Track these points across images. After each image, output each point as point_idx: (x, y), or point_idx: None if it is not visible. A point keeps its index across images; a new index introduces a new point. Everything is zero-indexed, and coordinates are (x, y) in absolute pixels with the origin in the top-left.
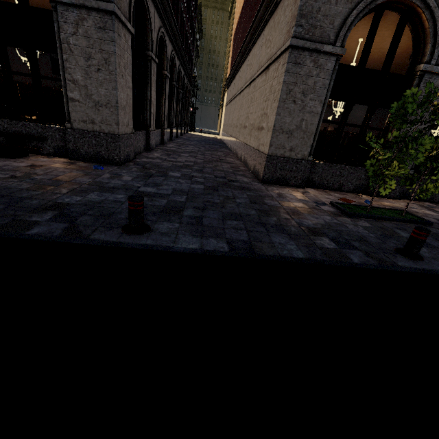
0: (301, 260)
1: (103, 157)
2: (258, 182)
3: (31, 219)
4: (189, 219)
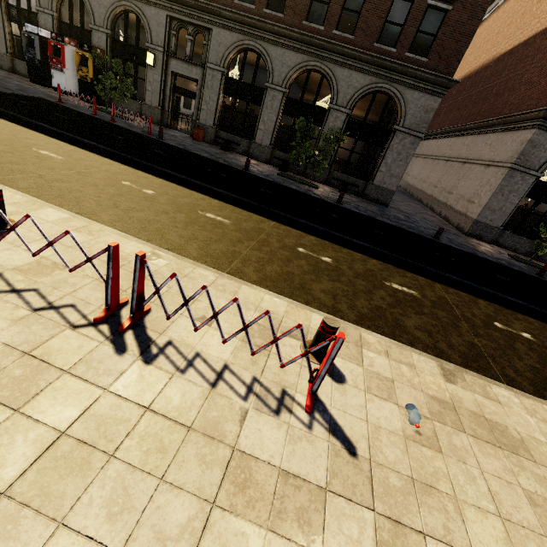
0: (495, 262)
1: (380, 201)
2: (463, 234)
3: (404, 227)
4: (448, 240)
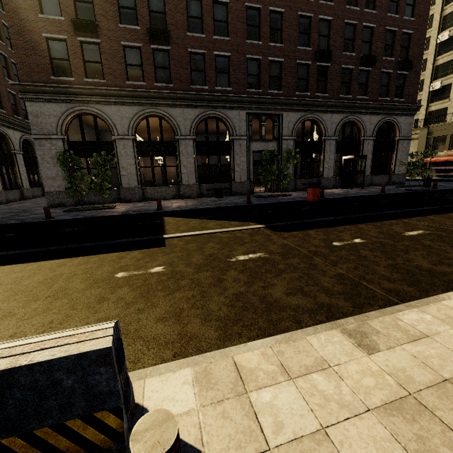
0: None
1: None
2: None
3: None
4: None
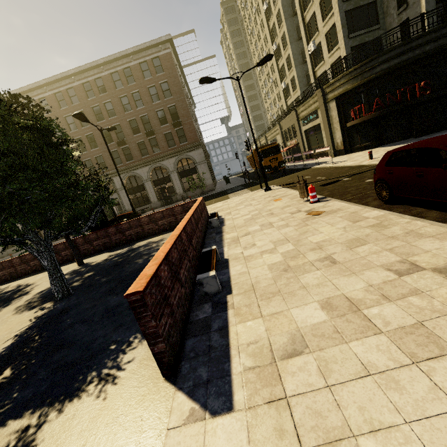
0: None
1: None
2: None
3: None
4: None
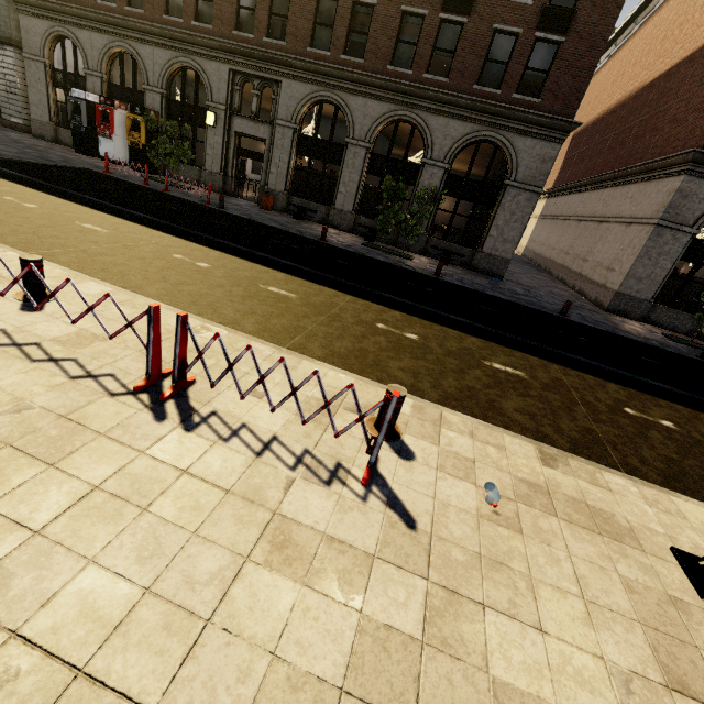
0: (641, 342)
1: (493, 272)
2: (602, 311)
3: (520, 302)
4: (579, 317)
